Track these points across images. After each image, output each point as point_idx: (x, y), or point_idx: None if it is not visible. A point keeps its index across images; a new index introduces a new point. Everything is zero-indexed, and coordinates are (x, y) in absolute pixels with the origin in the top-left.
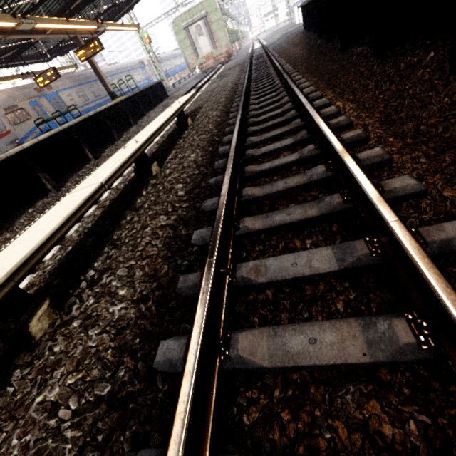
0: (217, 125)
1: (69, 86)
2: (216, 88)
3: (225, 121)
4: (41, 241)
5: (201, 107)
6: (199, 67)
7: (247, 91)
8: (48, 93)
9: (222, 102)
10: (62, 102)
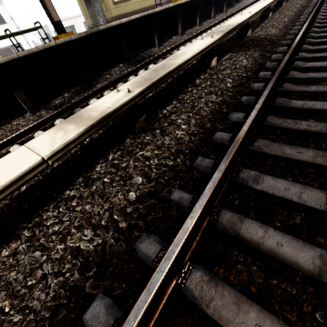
0: None
1: None
2: None
3: None
4: None
5: None
6: None
7: None
8: None
9: None
10: None
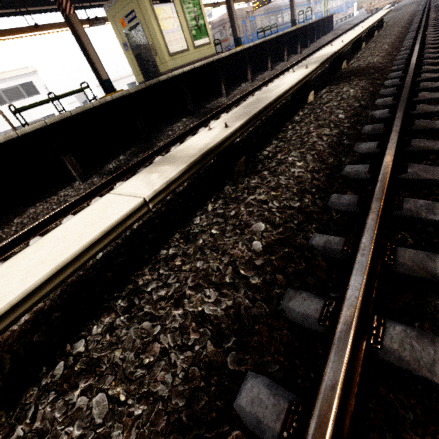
0: (406, 23)
1: (261, 13)
2: (395, 15)
3: (411, 23)
4: (370, 25)
5: (388, 22)
6: (367, 6)
7: (427, 12)
8: (251, 17)
9: (406, 18)
10: (255, 25)
